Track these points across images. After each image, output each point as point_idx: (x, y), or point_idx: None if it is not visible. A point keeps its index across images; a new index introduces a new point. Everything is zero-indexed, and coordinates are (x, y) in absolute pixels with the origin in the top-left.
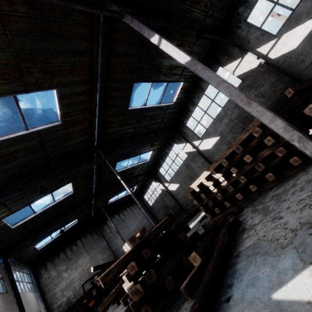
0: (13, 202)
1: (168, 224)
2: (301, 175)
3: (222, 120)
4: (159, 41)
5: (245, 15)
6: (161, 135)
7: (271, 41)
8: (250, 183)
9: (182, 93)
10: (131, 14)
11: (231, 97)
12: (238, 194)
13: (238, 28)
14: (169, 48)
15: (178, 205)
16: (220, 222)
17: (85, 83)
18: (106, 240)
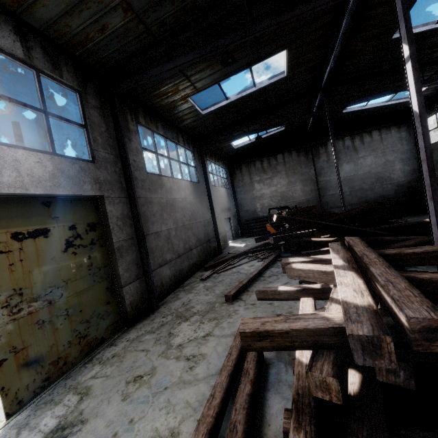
0: (195, 72)
1: None
2: None
3: None
4: None
5: None
6: None
7: None
8: None
9: None
10: None
11: None
12: None
13: None
14: None
15: None
16: None
17: None
18: (315, 169)
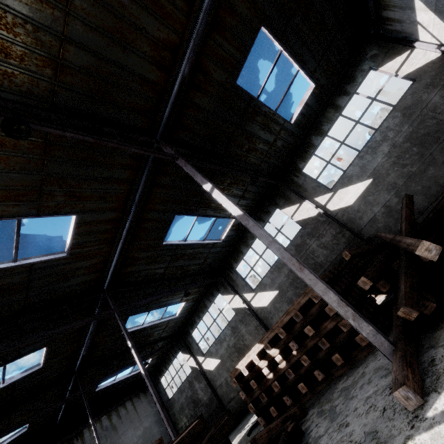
0: None
1: (199, 435)
2: (370, 360)
3: (280, 269)
4: (211, 189)
5: (301, 166)
6: (201, 280)
7: (327, 193)
8: (315, 367)
9: (233, 230)
10: (186, 157)
11: (284, 259)
12: (301, 383)
13: (294, 175)
14: (222, 198)
15: (215, 399)
16: (276, 433)
17: (115, 210)
18: None
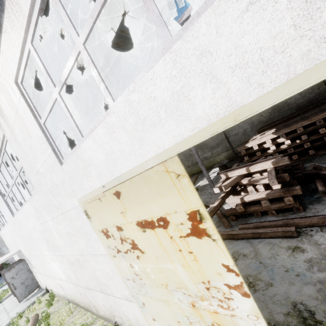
0: None
1: None
2: None
3: None
4: None
5: None
6: None
7: None
8: (307, 149)
9: None
10: None
11: None
12: (295, 155)
13: None
14: None
15: None
16: None
17: None
18: None
